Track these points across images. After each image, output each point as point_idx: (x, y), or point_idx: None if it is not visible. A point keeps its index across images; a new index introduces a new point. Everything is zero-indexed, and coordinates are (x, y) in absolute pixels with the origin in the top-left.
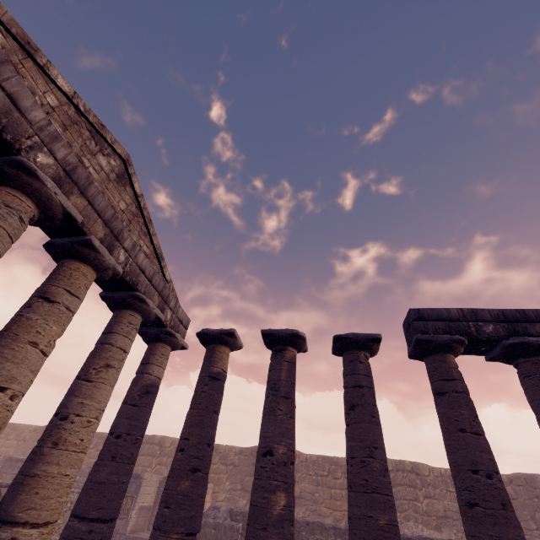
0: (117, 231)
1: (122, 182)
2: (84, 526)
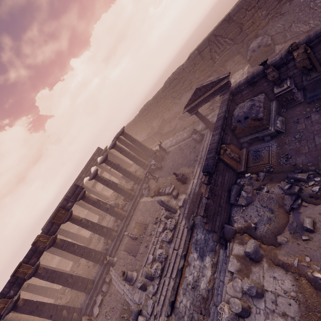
0: None
1: None
2: None
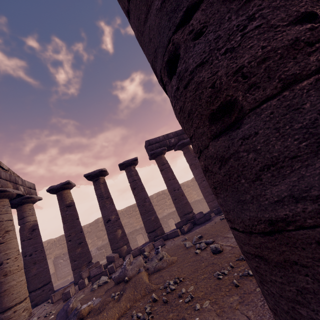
0: None
1: None
2: (39, 291)
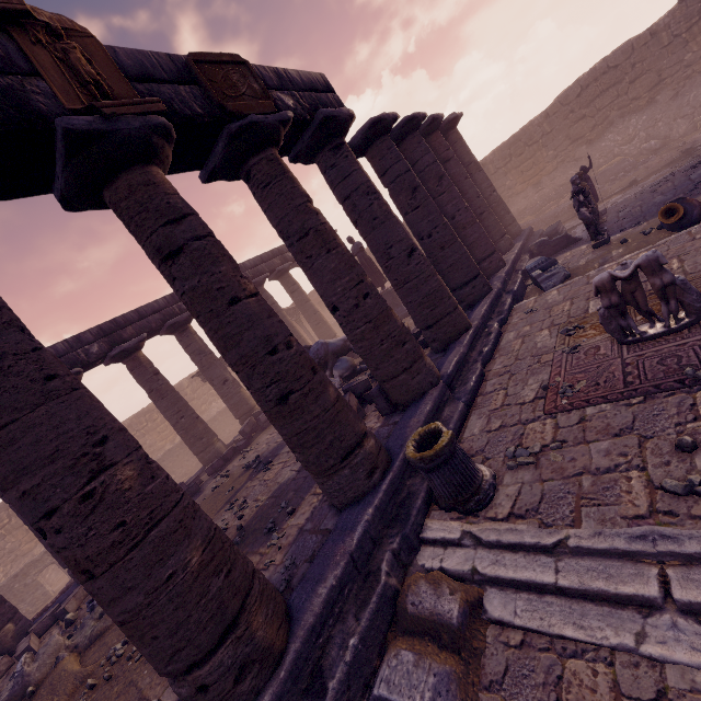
0: None
1: None
2: None
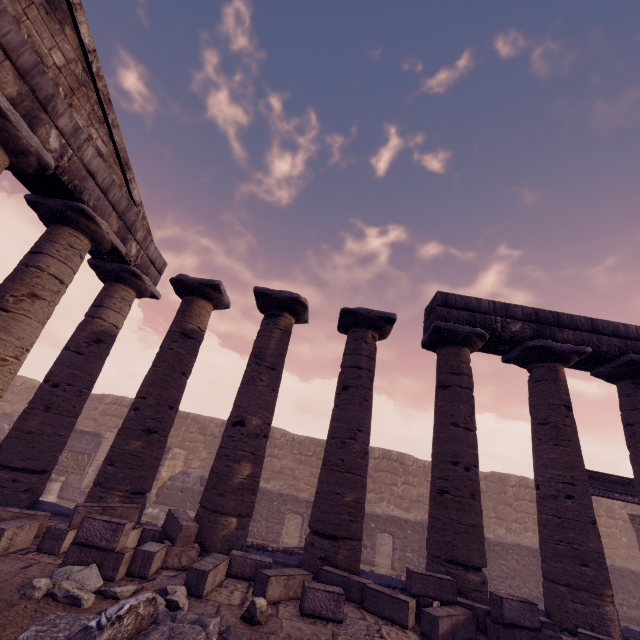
0: (44, 96)
1: (57, 15)
2: (6, 474)
